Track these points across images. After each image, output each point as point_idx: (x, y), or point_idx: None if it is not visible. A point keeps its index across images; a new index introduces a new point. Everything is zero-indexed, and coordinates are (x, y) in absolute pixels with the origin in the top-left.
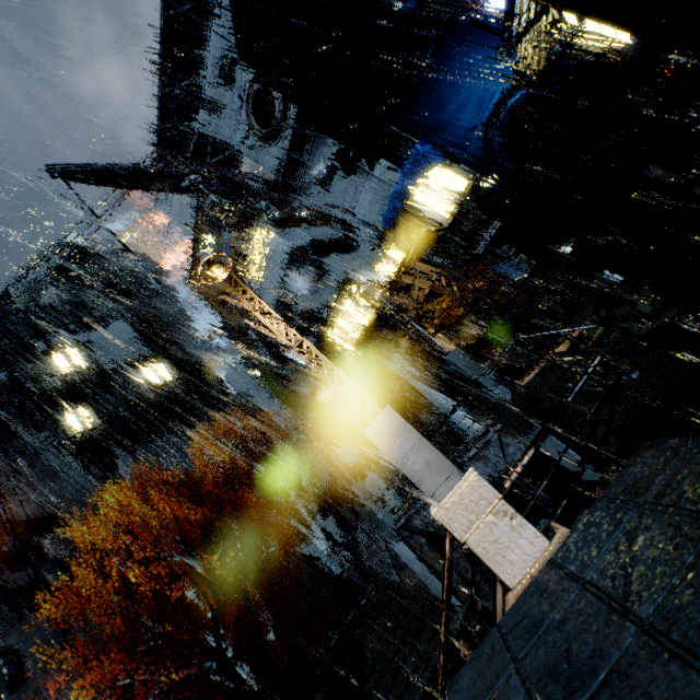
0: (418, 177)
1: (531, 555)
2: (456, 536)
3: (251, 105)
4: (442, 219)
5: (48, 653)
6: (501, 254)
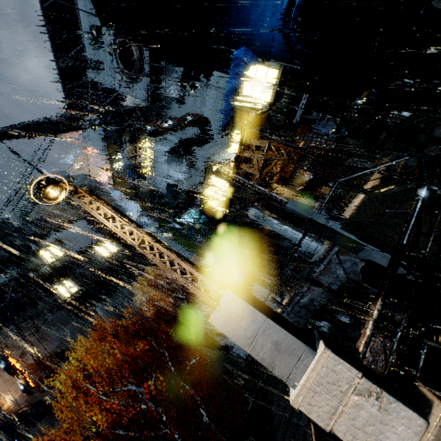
0: (240, 76)
1: (408, 439)
2: (320, 425)
3: (117, 57)
4: (265, 103)
5: (80, 434)
6: (312, 118)
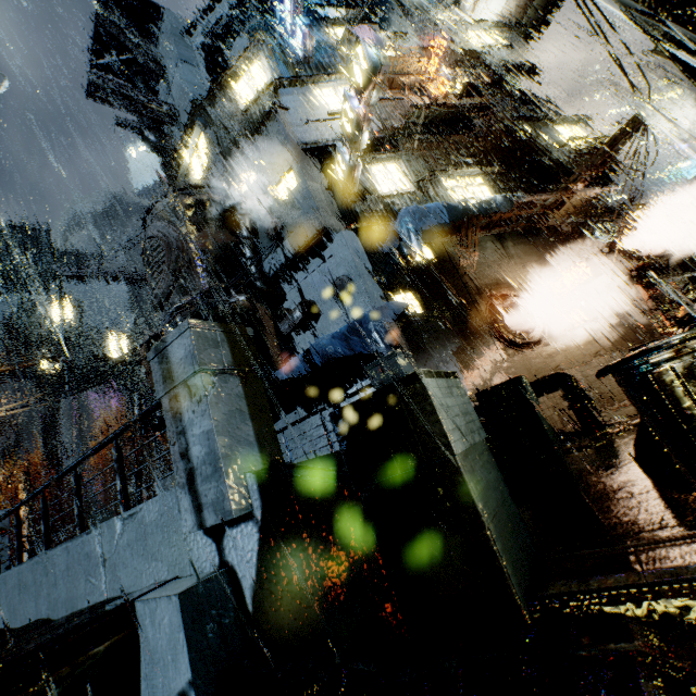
0: None
1: None
2: None
3: None
4: None
5: None
6: None
